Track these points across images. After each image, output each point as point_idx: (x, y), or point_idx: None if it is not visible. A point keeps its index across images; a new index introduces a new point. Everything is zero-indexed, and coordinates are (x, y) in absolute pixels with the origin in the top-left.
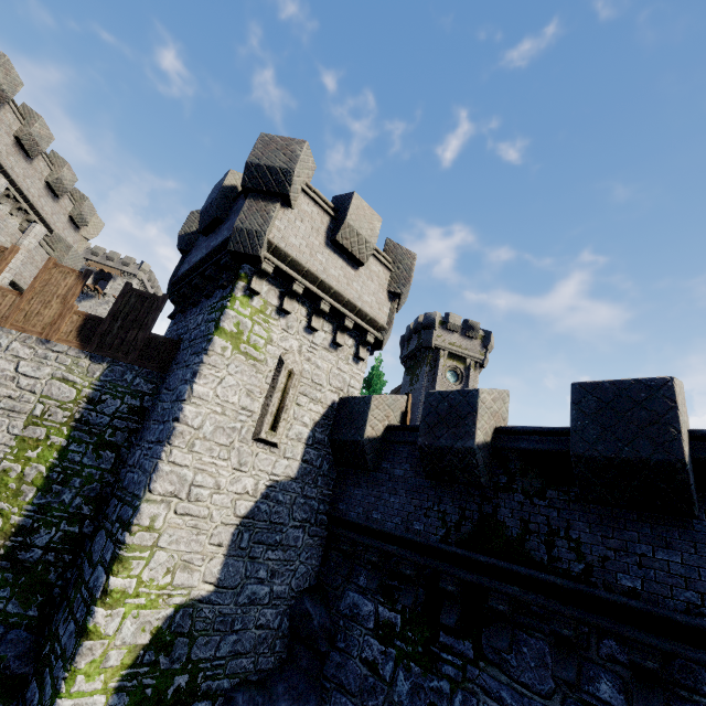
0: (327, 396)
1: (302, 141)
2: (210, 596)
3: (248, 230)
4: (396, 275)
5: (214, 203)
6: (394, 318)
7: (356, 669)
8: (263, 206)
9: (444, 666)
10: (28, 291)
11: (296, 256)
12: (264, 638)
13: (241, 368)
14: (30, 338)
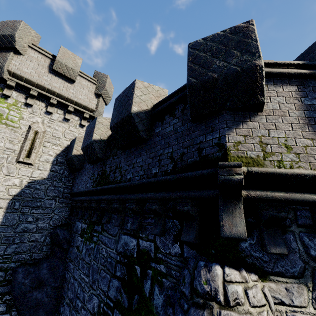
0: (63, 142)
1: (20, 21)
2: None
3: None
4: (98, 86)
5: None
6: (99, 105)
7: (74, 251)
8: (4, 55)
9: (94, 238)
10: None
11: (28, 77)
12: (35, 246)
13: (3, 131)
14: None
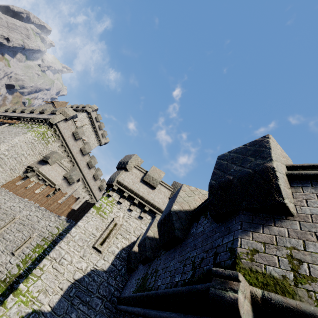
0: (132, 237)
1: (134, 154)
2: (47, 313)
3: (112, 177)
4: (173, 192)
5: None
6: None
7: None
8: (119, 171)
9: None
10: (63, 203)
11: (126, 184)
12: None
13: (97, 219)
14: (56, 215)
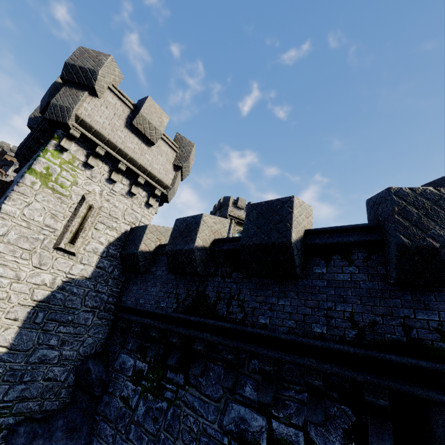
0: (121, 226)
1: (108, 55)
2: (2, 356)
3: (61, 105)
4: (180, 155)
5: (48, 92)
6: (176, 181)
7: (116, 404)
8: (74, 92)
9: (166, 393)
10: None
11: (99, 129)
12: (50, 387)
13: (47, 198)
14: None
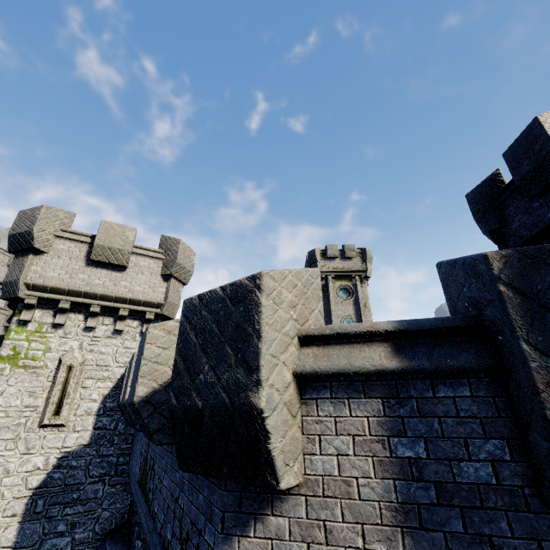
0: (115, 372)
1: (41, 207)
2: None
3: (10, 281)
4: (167, 261)
5: None
6: (169, 293)
7: None
8: (21, 261)
9: None
10: None
11: (56, 284)
12: None
13: (21, 379)
14: None
